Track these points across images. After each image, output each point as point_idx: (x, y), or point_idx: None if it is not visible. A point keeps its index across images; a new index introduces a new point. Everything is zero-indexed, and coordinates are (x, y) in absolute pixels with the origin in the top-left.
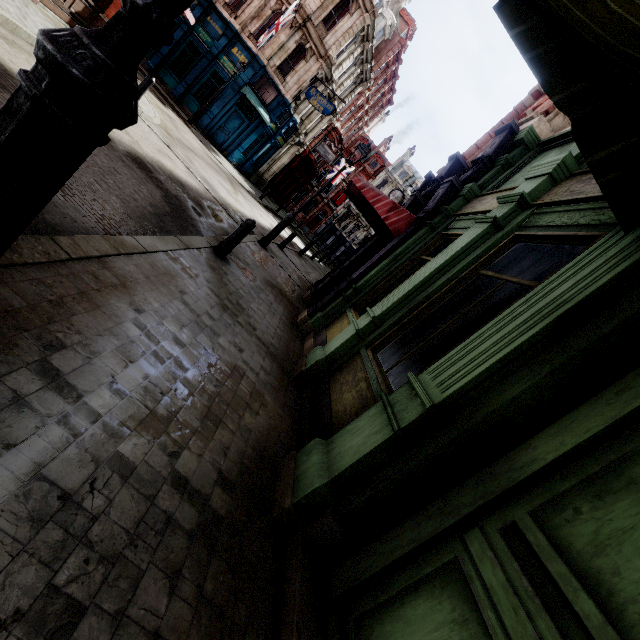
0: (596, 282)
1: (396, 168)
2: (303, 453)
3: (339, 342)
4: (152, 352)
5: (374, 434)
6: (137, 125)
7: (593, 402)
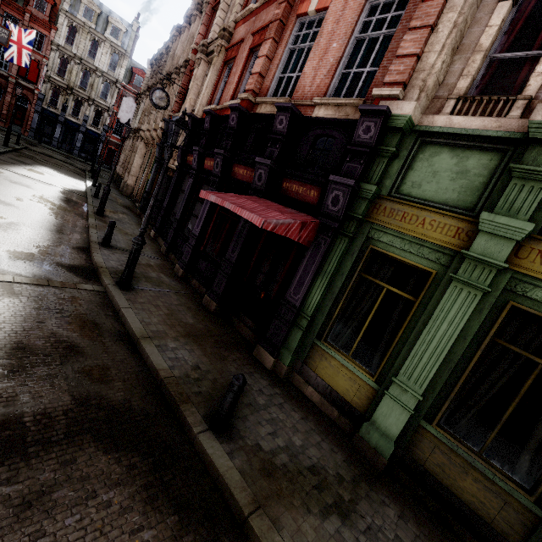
0: None
1: (73, 4)
2: None
3: (397, 424)
4: None
5: None
6: None
7: None
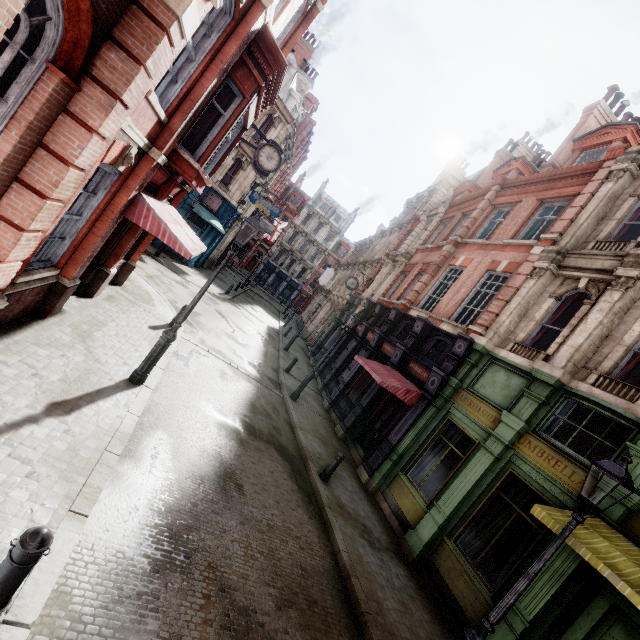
0: (570, 567)
1: (316, 201)
2: None
3: (428, 533)
4: (412, 637)
5: (506, 635)
6: (199, 361)
7: (581, 618)
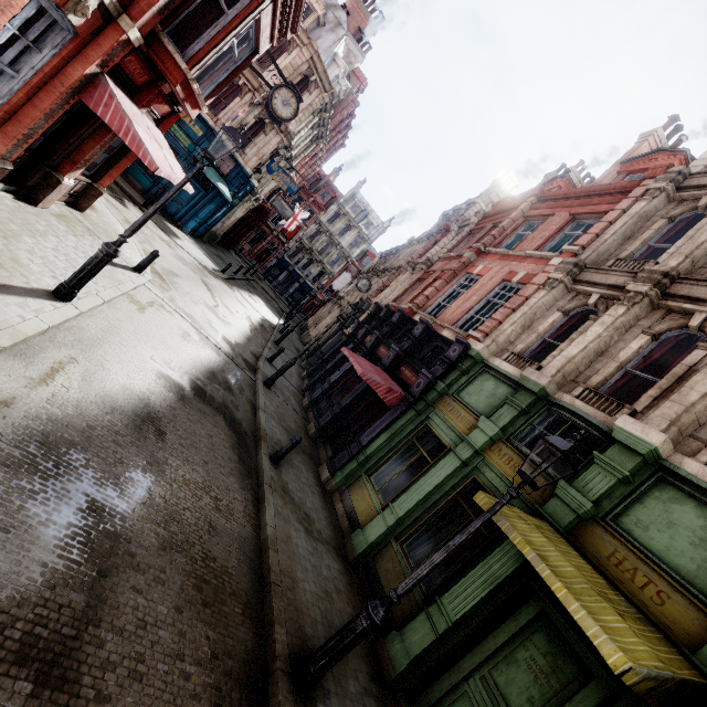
0: (508, 570)
1: (348, 200)
2: (389, 641)
3: (376, 533)
4: (323, 621)
5: (427, 635)
6: (159, 313)
7: (507, 623)
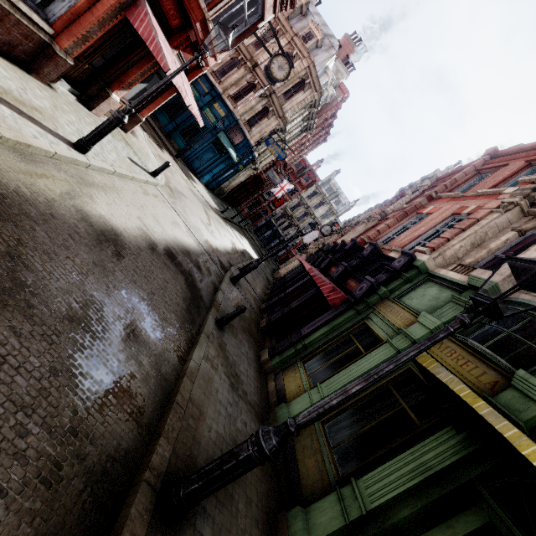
0: (443, 462)
1: (324, 183)
2: (291, 515)
3: (300, 408)
4: None
5: (334, 518)
6: (159, 203)
7: (438, 529)
